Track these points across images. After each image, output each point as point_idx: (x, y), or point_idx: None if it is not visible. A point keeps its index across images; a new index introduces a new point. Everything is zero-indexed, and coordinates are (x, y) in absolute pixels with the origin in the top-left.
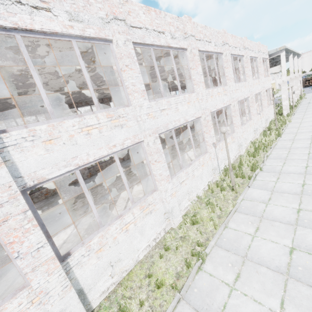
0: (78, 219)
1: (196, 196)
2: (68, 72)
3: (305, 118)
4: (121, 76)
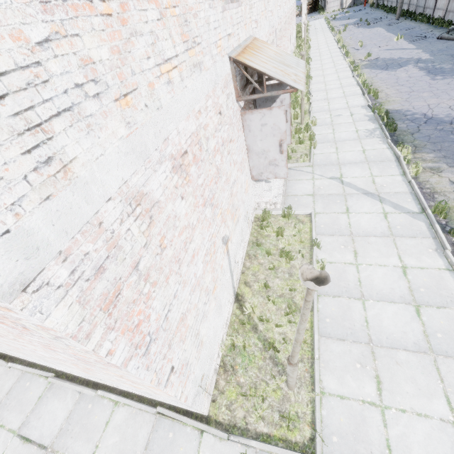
0: None
1: None
2: None
3: (319, 38)
4: None
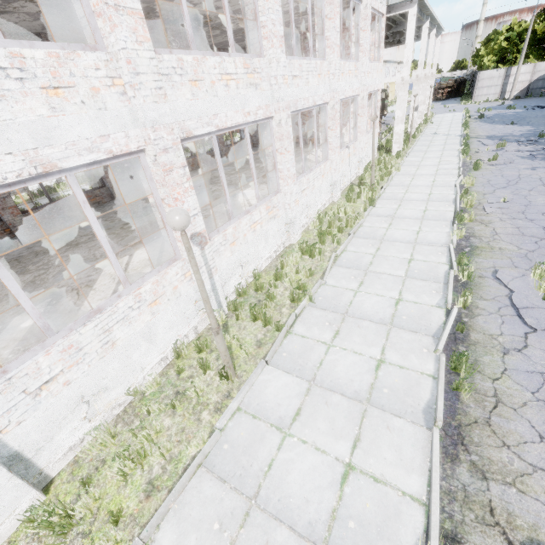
0: None
1: (126, 394)
2: None
3: (423, 166)
4: None
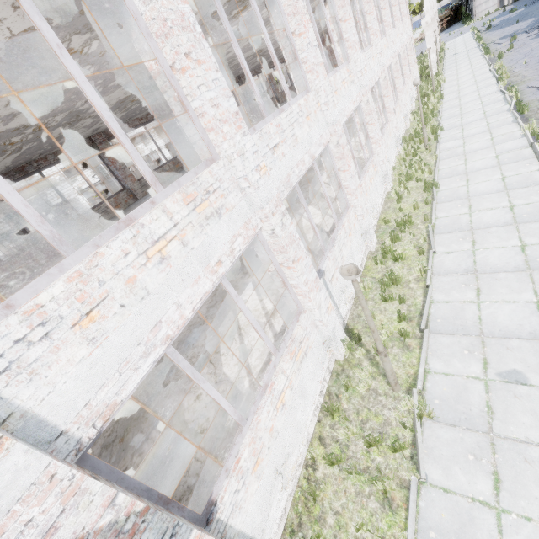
0: (292, 214)
1: (392, 168)
2: (244, 37)
3: (461, 73)
4: (341, 28)
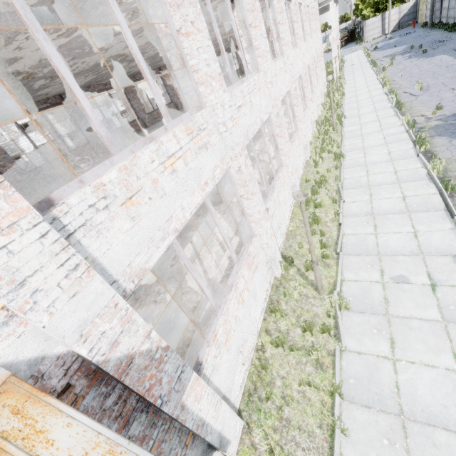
0: None
1: (309, 143)
2: None
3: (356, 78)
4: (279, 29)
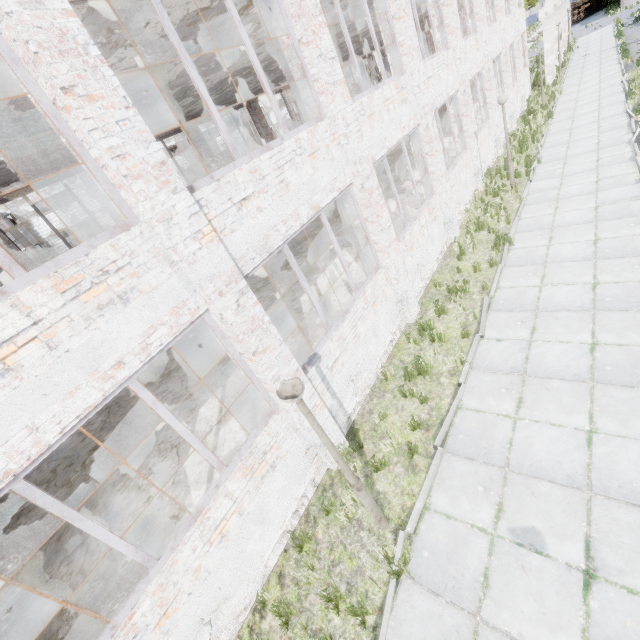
0: (327, 263)
1: (464, 210)
2: (274, 36)
3: (584, 82)
4: (393, 28)
